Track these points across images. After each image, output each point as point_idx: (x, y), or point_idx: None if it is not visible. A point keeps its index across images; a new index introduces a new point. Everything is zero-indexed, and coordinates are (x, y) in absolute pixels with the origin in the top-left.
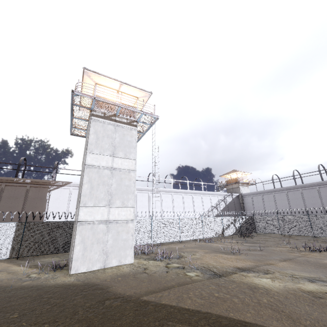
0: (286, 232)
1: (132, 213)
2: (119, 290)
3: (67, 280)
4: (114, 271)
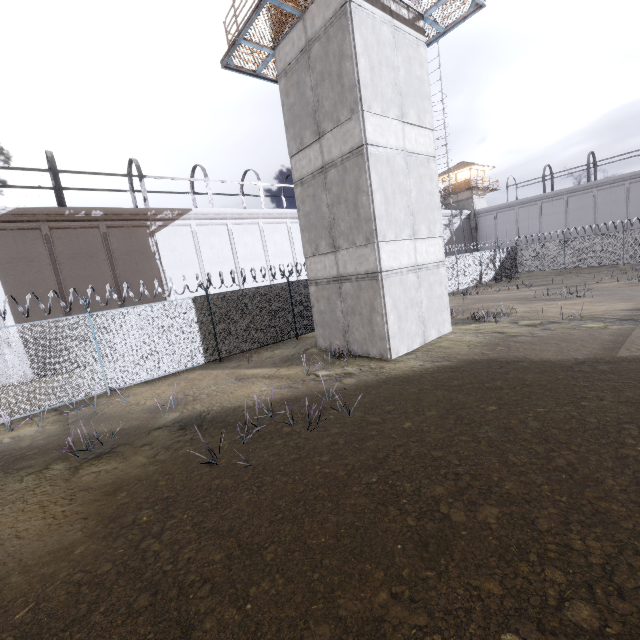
0: (574, 264)
1: (441, 248)
2: (550, 357)
3: (413, 365)
4: (455, 343)
